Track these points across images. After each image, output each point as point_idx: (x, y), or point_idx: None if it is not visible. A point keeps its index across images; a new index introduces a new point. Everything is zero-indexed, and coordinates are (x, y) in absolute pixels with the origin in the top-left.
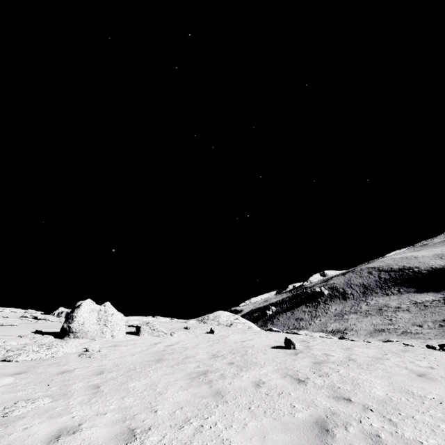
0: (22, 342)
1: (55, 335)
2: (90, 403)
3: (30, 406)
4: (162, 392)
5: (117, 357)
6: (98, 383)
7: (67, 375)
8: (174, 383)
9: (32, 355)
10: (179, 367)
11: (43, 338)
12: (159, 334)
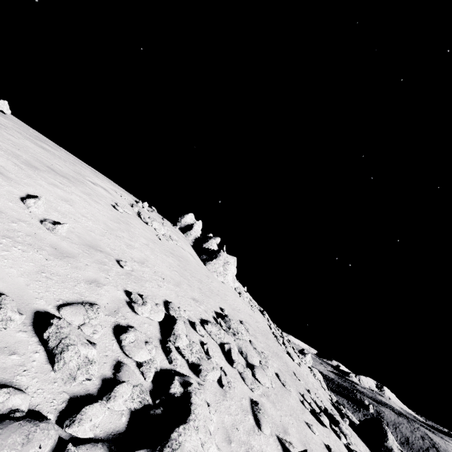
0: None
1: None
2: None
3: None
4: None
5: None
6: None
7: None
8: None
9: None
10: None
11: None
12: None
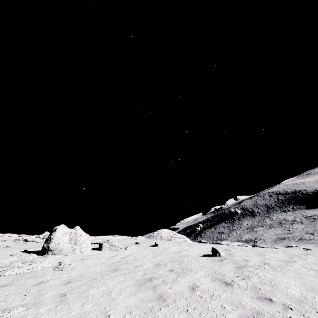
0: (12, 260)
1: (38, 253)
2: (55, 310)
3: (6, 315)
4: (115, 298)
5: (83, 269)
6: (65, 292)
7: (42, 286)
8: (126, 289)
9: (16, 270)
10: (130, 275)
11: (28, 256)
12: (116, 248)
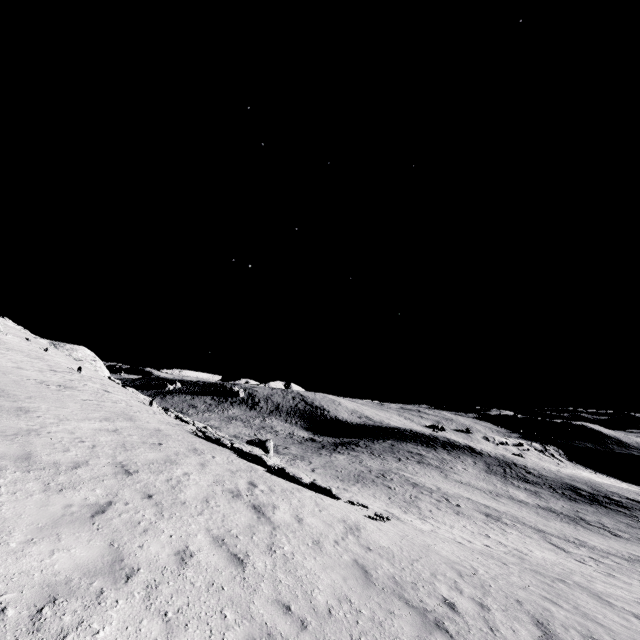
0: None
1: None
2: None
3: None
4: None
5: None
6: None
7: None
8: None
9: None
10: None
11: None
12: None
